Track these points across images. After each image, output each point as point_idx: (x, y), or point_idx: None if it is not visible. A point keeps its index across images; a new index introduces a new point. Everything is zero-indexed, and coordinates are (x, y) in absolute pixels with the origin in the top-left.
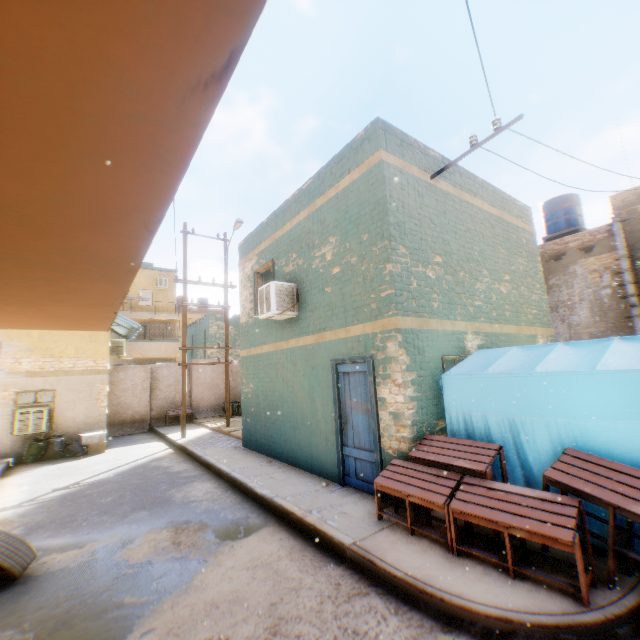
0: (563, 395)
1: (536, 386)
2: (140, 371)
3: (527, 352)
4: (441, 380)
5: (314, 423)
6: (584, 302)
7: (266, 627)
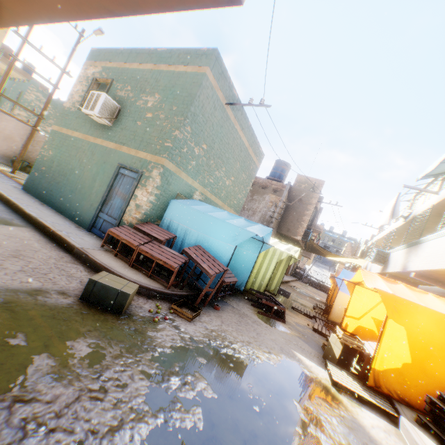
0: (210, 226)
1: (204, 219)
2: None
3: (213, 209)
4: (170, 201)
5: (88, 193)
6: (260, 213)
7: (11, 254)
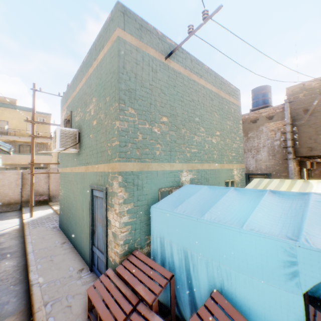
0: (219, 243)
1: (203, 231)
2: (14, 174)
3: (211, 192)
4: (151, 209)
5: (83, 225)
6: (265, 148)
7: None
